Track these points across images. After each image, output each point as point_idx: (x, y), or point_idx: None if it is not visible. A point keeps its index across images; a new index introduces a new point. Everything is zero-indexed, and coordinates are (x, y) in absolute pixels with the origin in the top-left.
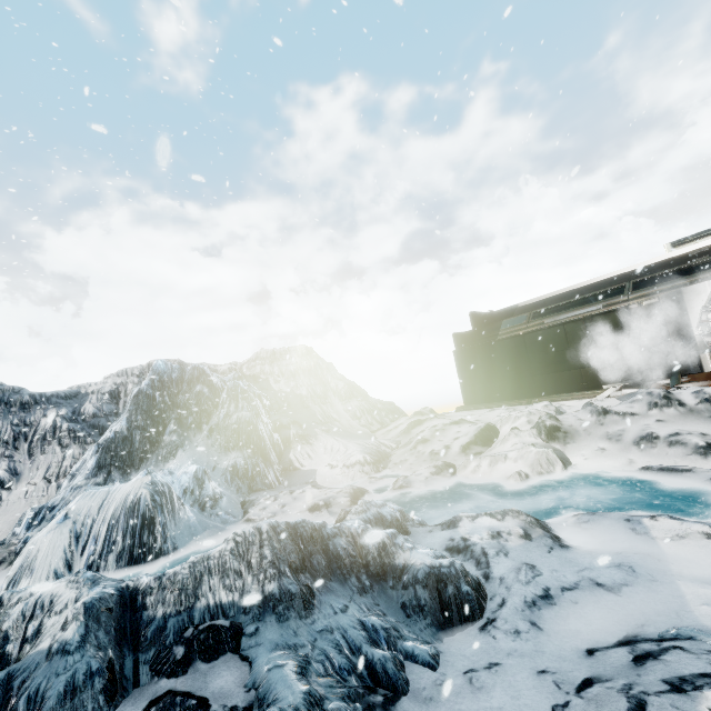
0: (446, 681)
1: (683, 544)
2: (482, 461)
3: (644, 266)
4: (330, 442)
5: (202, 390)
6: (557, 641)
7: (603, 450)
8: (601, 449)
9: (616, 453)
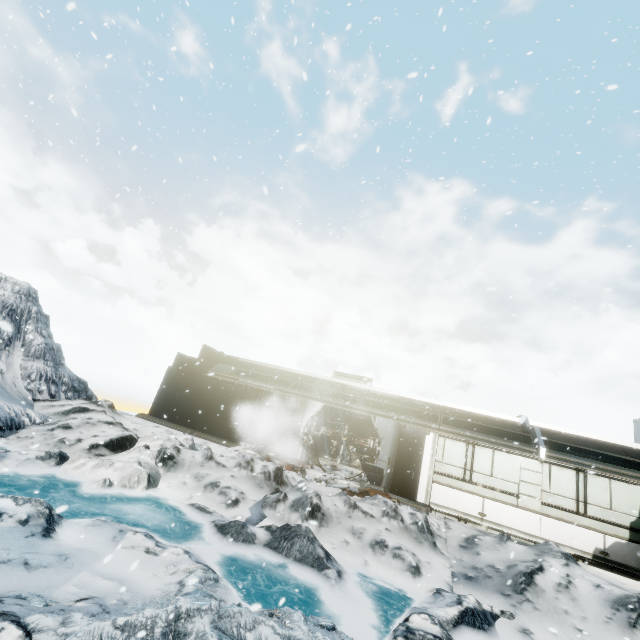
0: None
1: (128, 552)
2: (91, 461)
3: (313, 376)
4: None
5: None
6: None
7: (185, 484)
8: (184, 483)
9: (189, 489)
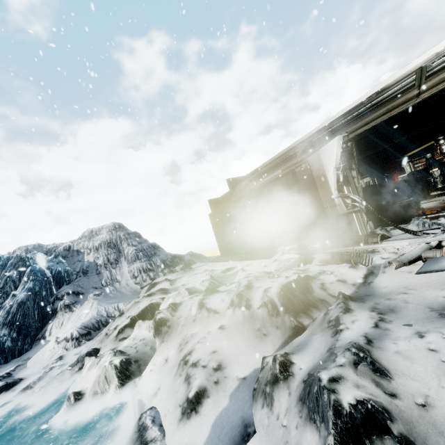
0: None
1: None
2: (88, 362)
3: (330, 121)
4: (85, 309)
5: (12, 275)
6: None
7: (165, 362)
8: (165, 359)
9: (166, 371)
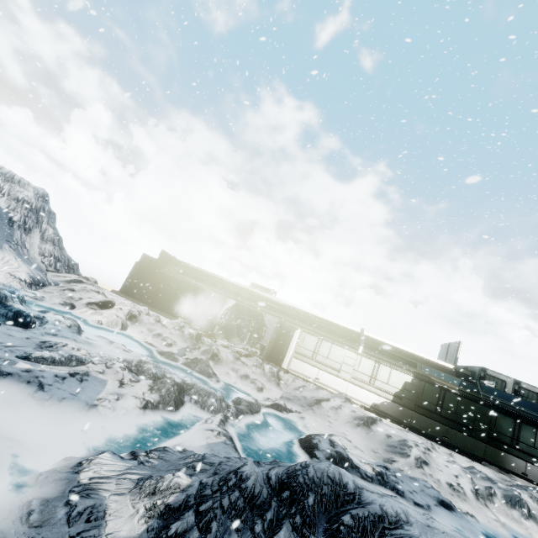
0: (0, 327)
1: (116, 349)
2: (90, 310)
3: (235, 283)
4: (10, 257)
5: None
6: (45, 339)
7: (142, 332)
8: (142, 331)
9: (145, 335)
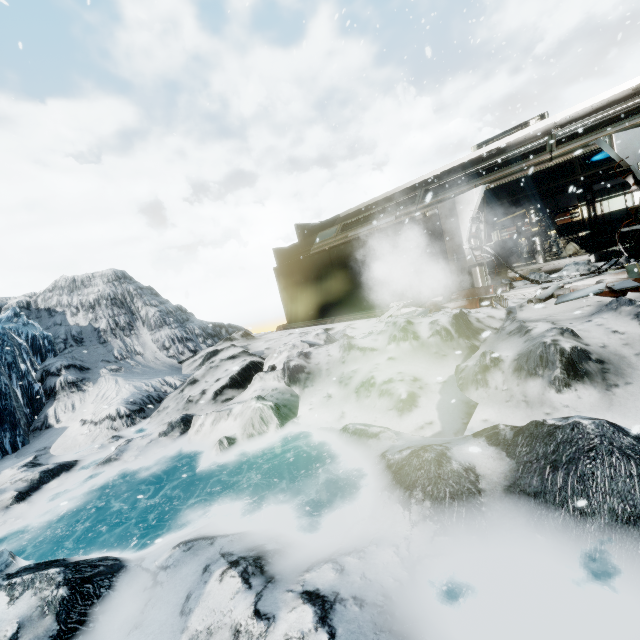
0: None
1: None
2: (207, 418)
3: (444, 170)
4: (107, 387)
5: None
6: None
7: (329, 398)
8: (328, 396)
9: (337, 402)
